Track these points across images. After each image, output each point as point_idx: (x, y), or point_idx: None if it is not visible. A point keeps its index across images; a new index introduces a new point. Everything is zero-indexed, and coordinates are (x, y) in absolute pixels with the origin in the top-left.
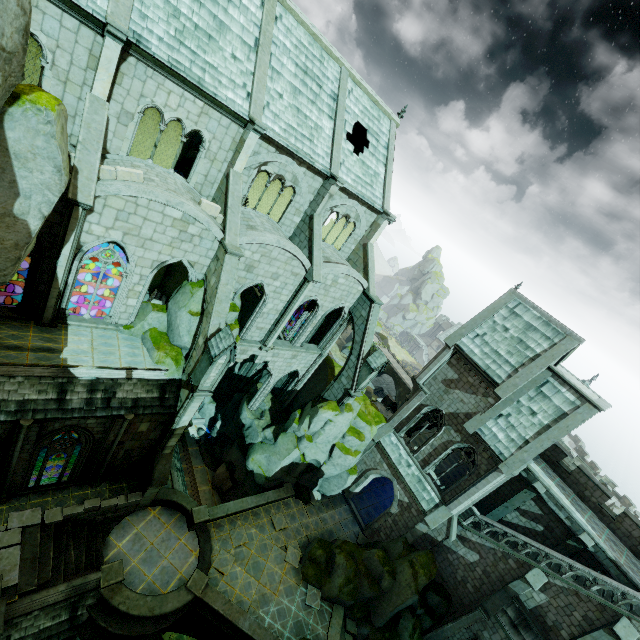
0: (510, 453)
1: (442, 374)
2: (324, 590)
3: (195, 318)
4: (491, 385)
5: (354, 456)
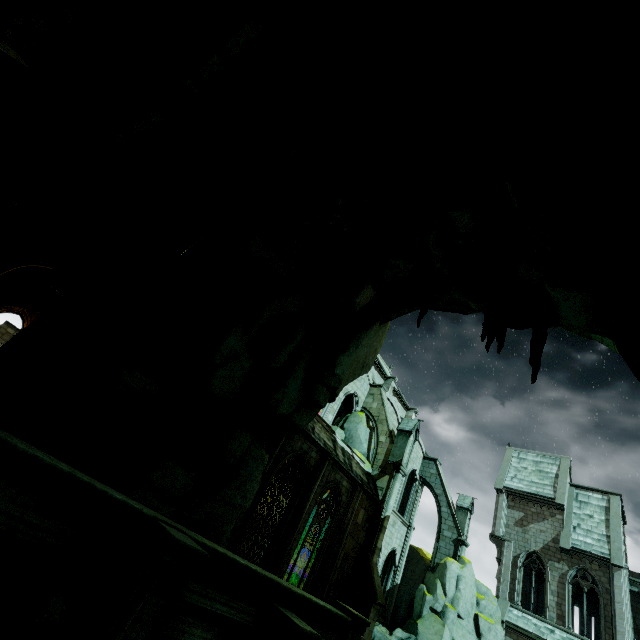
0: (607, 549)
1: (510, 518)
2: None
3: (368, 430)
4: (549, 503)
5: (500, 626)
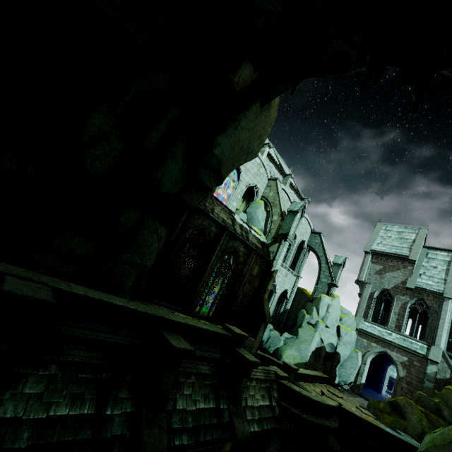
0: (443, 287)
1: (372, 270)
2: (409, 432)
3: (265, 212)
4: (404, 259)
5: (354, 331)
